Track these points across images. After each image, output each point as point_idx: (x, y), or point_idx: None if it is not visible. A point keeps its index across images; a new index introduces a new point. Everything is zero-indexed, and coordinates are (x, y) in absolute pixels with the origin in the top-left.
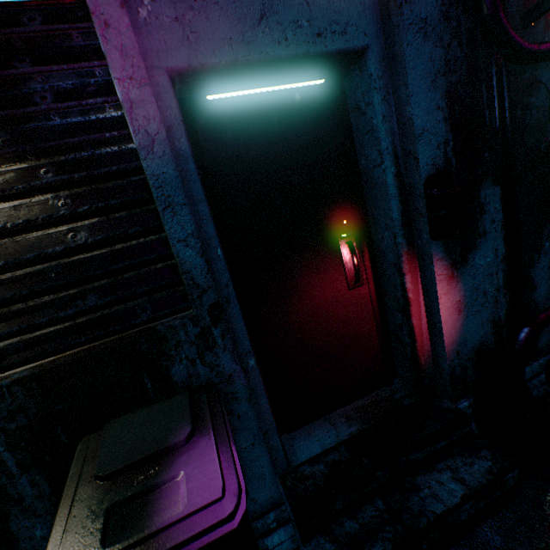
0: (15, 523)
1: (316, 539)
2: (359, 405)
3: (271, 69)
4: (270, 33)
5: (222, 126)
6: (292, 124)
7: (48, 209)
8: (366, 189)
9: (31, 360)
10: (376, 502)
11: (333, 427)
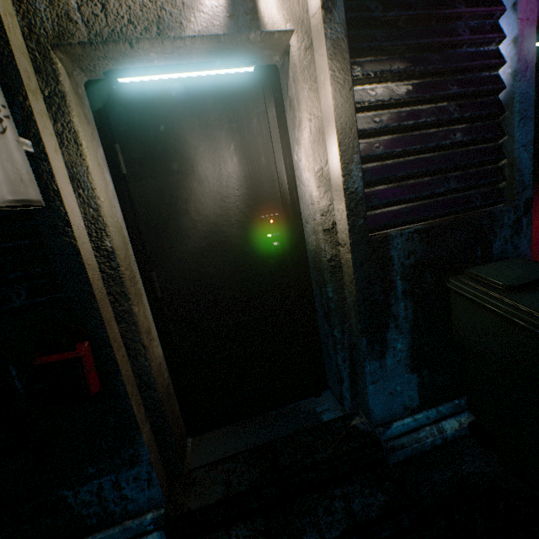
0: (390, 334)
1: None
2: None
3: None
4: None
5: None
6: None
7: (446, 112)
8: None
9: (415, 221)
10: None
11: None
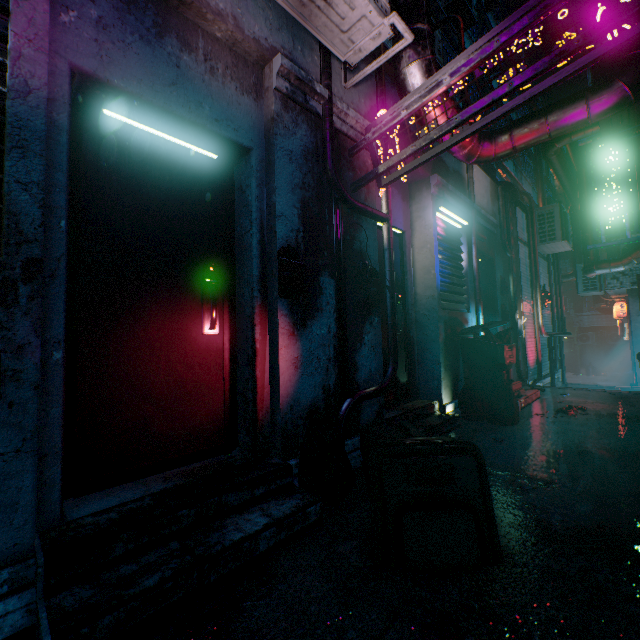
0: None
1: (70, 590)
2: (187, 468)
3: (173, 121)
4: (177, 97)
5: (111, 140)
6: (182, 173)
7: None
8: (238, 252)
9: None
10: (171, 544)
11: (145, 486)
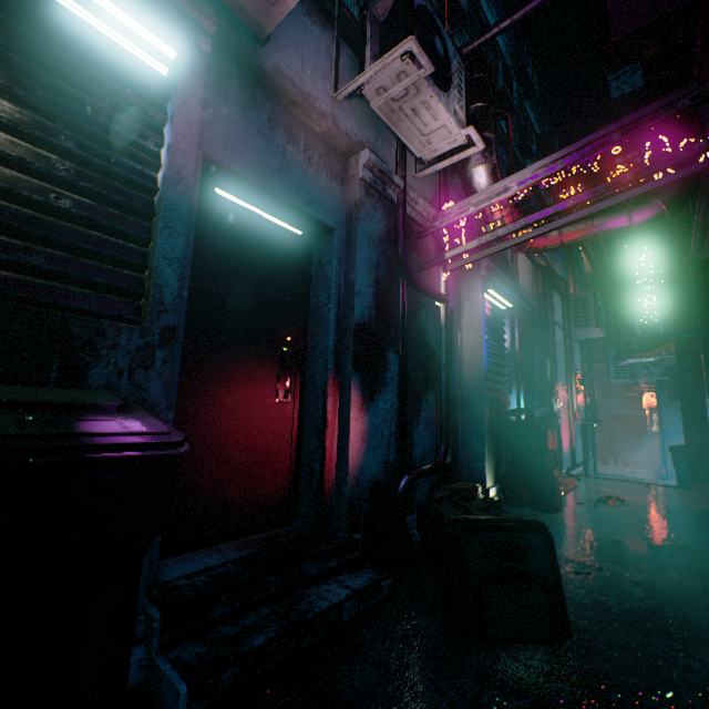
0: None
1: (182, 647)
2: (254, 538)
3: (273, 202)
4: (281, 182)
5: (217, 215)
6: (271, 246)
7: (49, 164)
8: (311, 323)
9: None
10: (262, 610)
11: (221, 553)
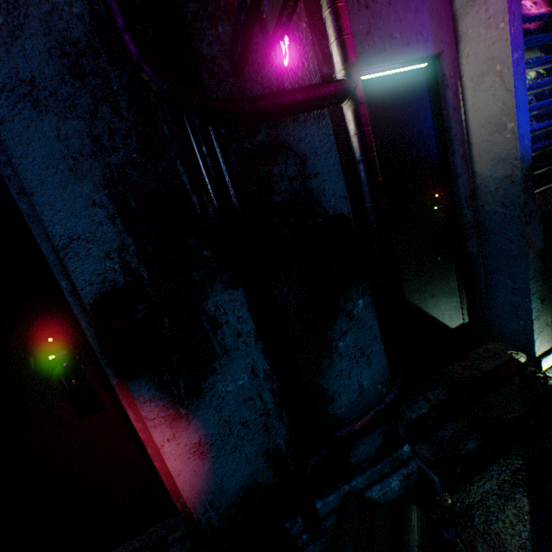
0: None
1: None
2: (125, 550)
3: None
4: None
5: None
6: None
7: None
8: None
9: None
10: None
11: None
